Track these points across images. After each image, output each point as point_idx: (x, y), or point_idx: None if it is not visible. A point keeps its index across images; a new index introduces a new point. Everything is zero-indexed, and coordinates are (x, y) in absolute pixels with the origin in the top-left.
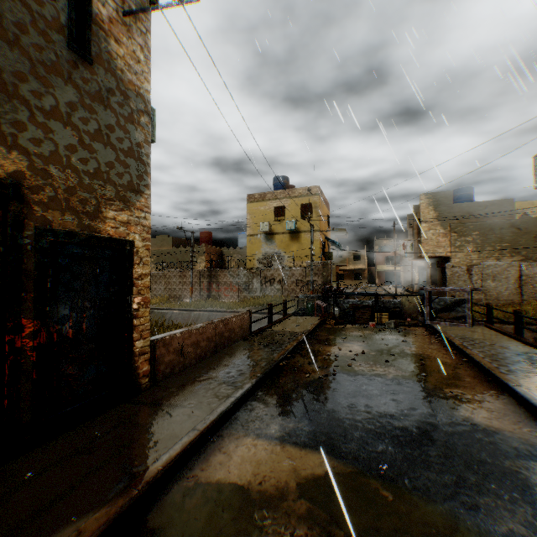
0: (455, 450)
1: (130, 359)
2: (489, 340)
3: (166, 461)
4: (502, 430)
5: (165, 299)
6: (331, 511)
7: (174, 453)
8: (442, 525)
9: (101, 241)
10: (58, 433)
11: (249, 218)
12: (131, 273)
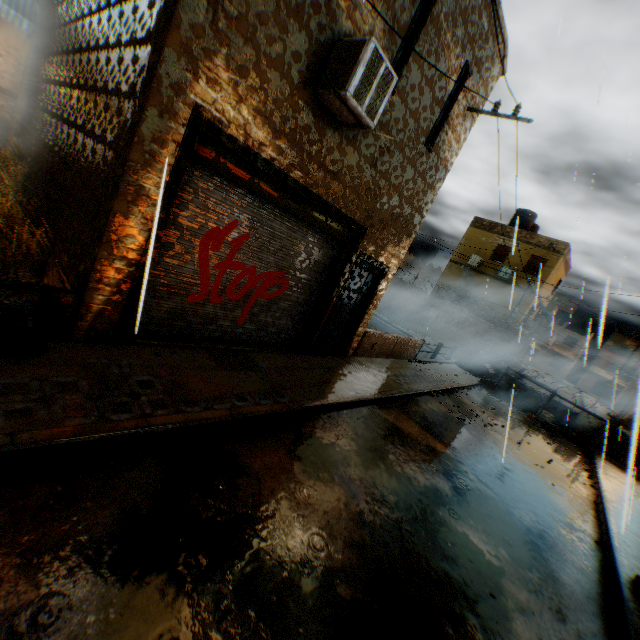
0: (523, 495)
1: (353, 336)
2: (638, 494)
3: (369, 397)
4: (566, 514)
5: None
6: (439, 461)
7: (372, 396)
8: (490, 498)
9: (377, 264)
10: (317, 354)
11: (463, 243)
12: (379, 286)
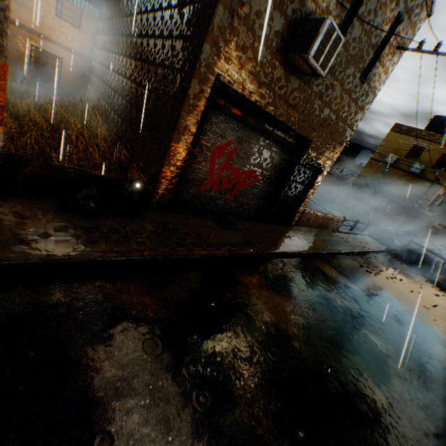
0: (409, 322)
1: (296, 212)
2: None
3: (306, 251)
4: (441, 338)
5: None
6: (351, 294)
7: (308, 251)
8: (384, 319)
9: (317, 165)
10: (272, 223)
11: (382, 144)
12: (316, 180)
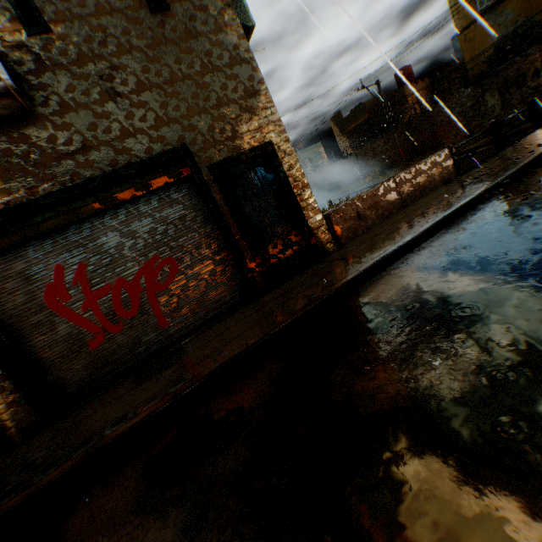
0: None
1: (310, 233)
2: None
3: (330, 291)
4: None
5: (377, 174)
6: (461, 317)
7: (336, 287)
8: None
9: (247, 154)
10: (280, 284)
11: (453, 5)
12: (281, 168)
